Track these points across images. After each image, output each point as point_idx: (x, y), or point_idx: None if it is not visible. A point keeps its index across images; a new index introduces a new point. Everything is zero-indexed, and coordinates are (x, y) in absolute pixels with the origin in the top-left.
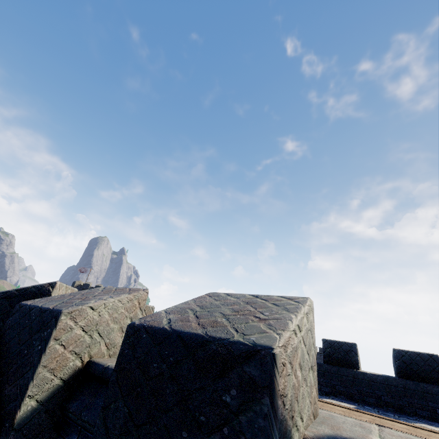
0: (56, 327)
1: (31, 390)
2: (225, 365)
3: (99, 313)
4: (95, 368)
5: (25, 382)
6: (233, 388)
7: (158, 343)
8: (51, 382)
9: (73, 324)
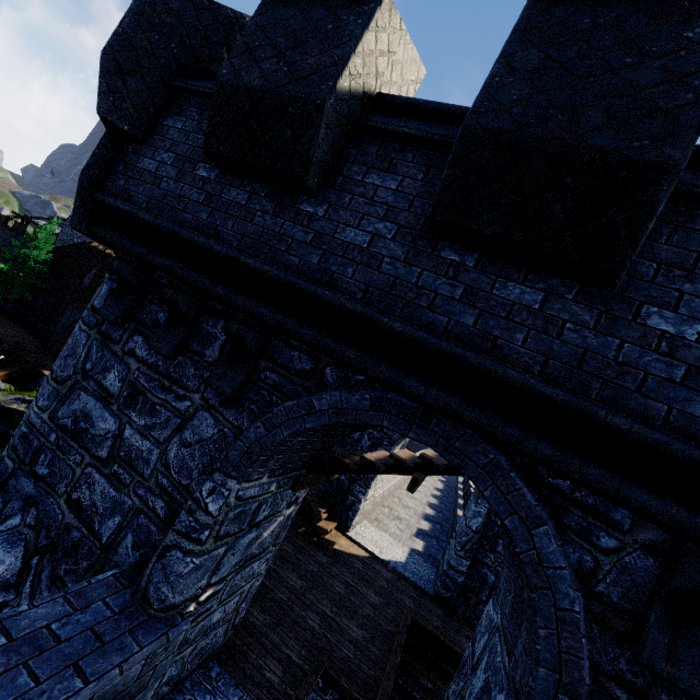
0: (381, 6)
1: (351, 65)
2: (691, 14)
3: (401, 39)
4: (394, 96)
5: (347, 51)
6: (699, 28)
7: (592, 4)
8: (360, 77)
9: (388, 22)
